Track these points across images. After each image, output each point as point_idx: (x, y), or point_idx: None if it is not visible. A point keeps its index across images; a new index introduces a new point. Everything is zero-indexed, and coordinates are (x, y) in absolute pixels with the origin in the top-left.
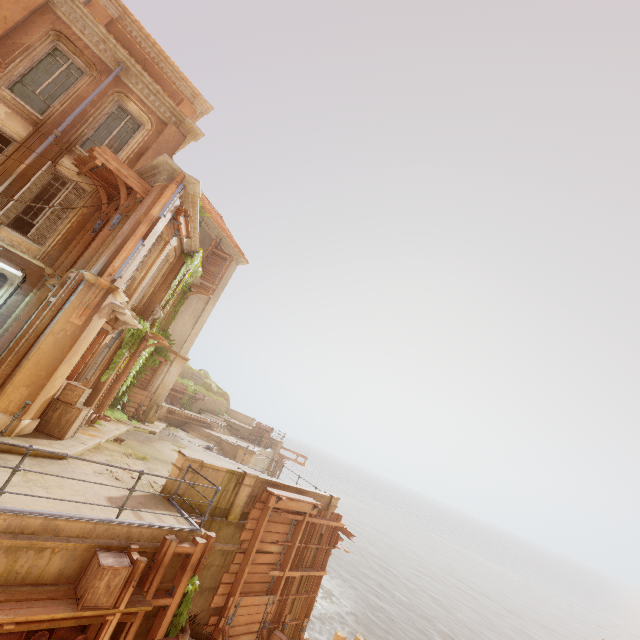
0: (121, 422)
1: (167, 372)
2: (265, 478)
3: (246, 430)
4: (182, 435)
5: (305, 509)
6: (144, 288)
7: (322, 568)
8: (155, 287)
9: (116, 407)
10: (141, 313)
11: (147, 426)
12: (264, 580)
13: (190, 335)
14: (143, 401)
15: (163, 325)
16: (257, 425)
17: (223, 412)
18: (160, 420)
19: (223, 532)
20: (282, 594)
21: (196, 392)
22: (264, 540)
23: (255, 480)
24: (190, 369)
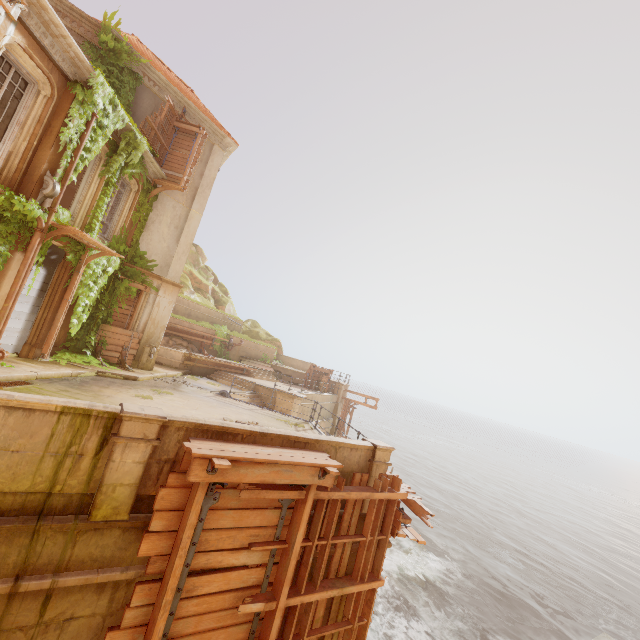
0: (76, 367)
1: (154, 304)
2: (191, 421)
3: (300, 375)
4: (200, 383)
5: (301, 478)
6: (6, 141)
7: (374, 574)
8: (29, 141)
9: (82, 351)
10: (19, 187)
11: (131, 372)
12: (234, 621)
13: (176, 253)
14: (128, 343)
15: (127, 239)
16: (311, 368)
17: (271, 358)
18: (177, 369)
19: (86, 546)
20: (286, 638)
21: (229, 337)
22: (213, 547)
23: (158, 427)
24: (220, 313)
